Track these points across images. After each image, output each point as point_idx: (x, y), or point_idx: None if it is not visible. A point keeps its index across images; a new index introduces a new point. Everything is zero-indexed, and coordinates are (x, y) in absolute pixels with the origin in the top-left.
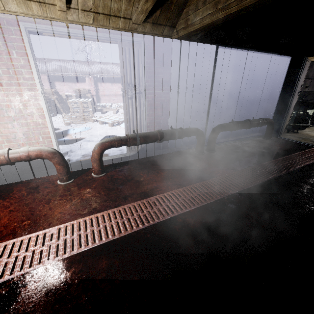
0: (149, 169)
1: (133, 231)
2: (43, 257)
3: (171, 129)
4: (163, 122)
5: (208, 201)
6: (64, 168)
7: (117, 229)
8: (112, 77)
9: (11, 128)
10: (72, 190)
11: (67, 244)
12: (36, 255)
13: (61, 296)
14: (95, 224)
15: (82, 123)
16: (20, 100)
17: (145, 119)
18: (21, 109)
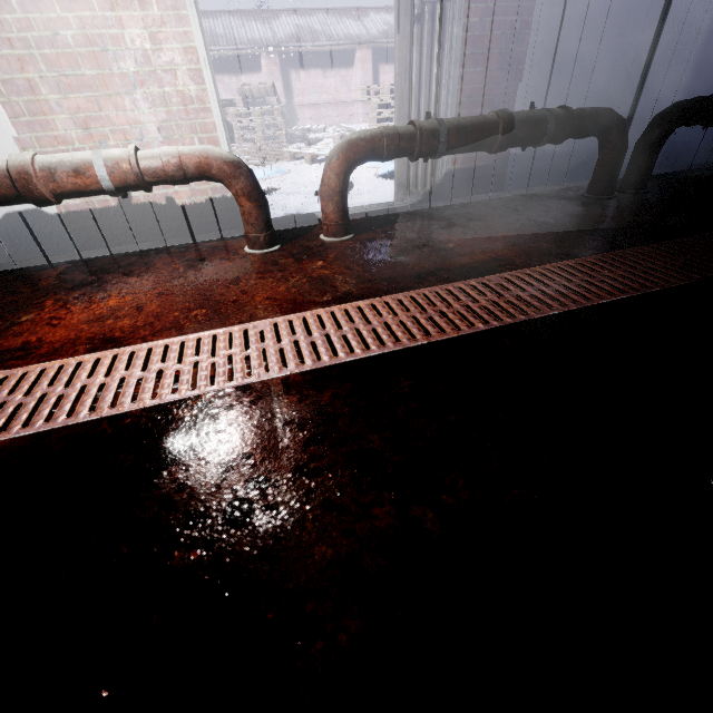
0: (465, 227)
1: (461, 333)
2: (254, 368)
3: (534, 110)
4: (499, 106)
5: (665, 285)
6: (259, 210)
7: (419, 330)
8: (325, 50)
9: (130, 111)
10: (283, 263)
11: (302, 348)
12: (237, 363)
13: (318, 433)
14: (359, 319)
15: (266, 165)
16: (143, 21)
17: (454, 92)
18: (148, 52)
